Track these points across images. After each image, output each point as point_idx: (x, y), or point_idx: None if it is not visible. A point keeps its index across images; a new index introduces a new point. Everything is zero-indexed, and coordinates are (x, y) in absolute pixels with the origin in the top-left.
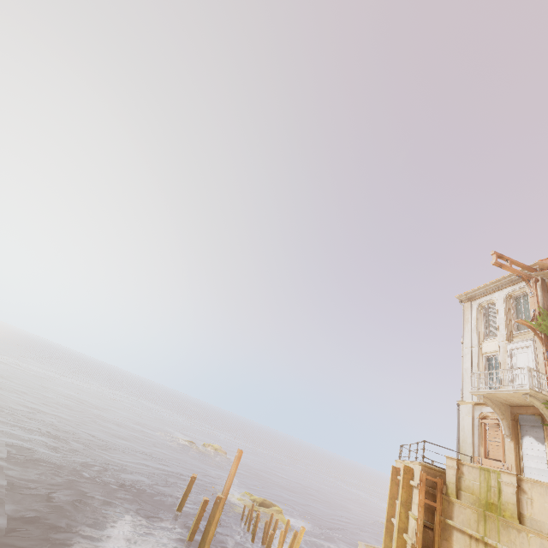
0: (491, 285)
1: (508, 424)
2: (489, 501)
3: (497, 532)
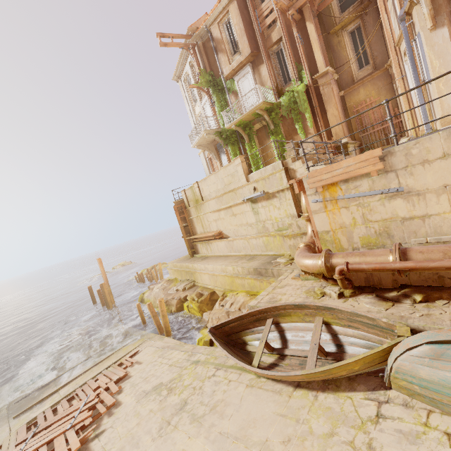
0: (181, 60)
1: (214, 153)
2: (196, 200)
3: (200, 210)
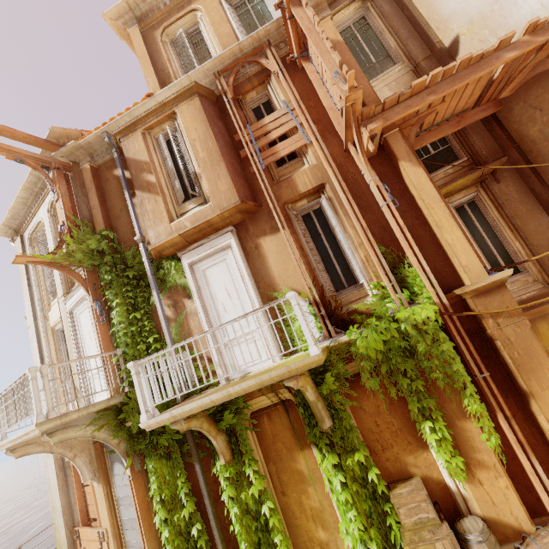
0: (27, 196)
1: (87, 458)
2: None
3: None
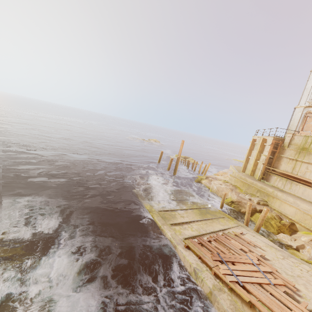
0: None
1: None
2: (304, 147)
3: (304, 156)
